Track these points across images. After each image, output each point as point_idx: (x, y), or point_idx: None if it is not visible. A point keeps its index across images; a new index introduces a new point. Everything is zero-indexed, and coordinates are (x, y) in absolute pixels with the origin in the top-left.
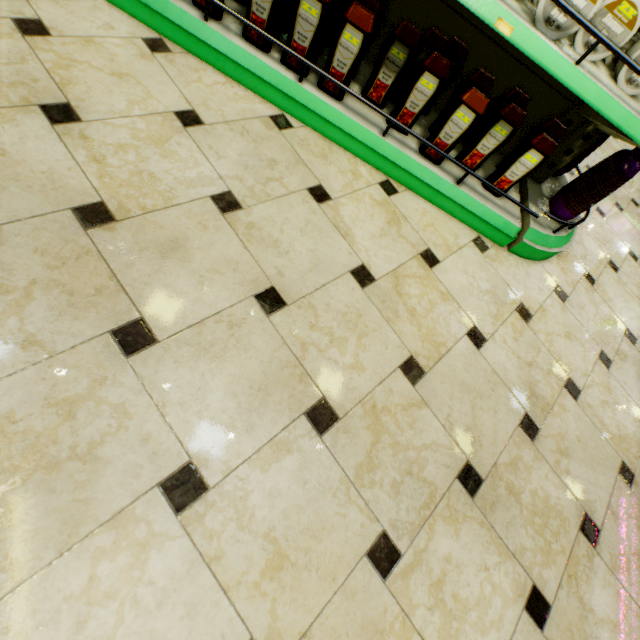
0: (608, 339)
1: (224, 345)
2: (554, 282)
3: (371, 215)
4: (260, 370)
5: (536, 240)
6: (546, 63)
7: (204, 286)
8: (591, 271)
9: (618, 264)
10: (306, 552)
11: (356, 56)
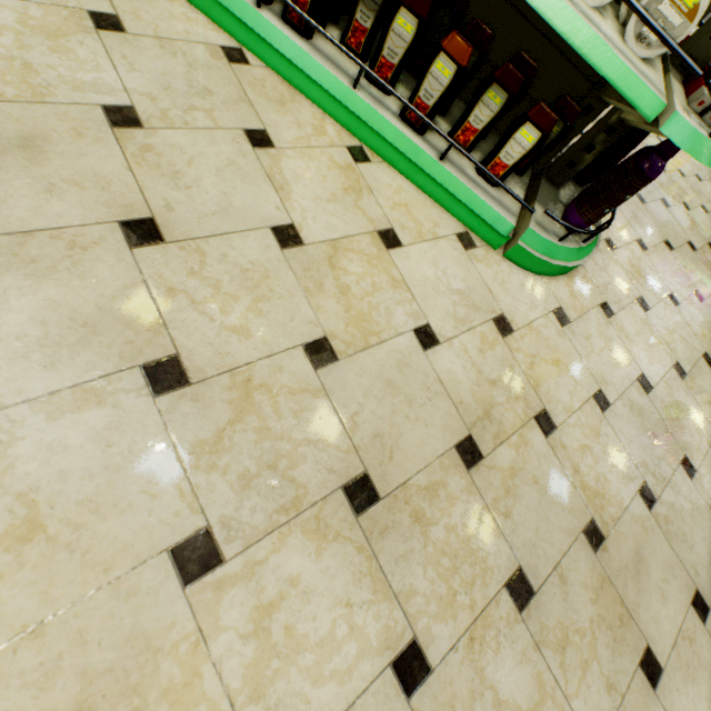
0: (613, 379)
1: (53, 265)
2: (556, 302)
3: (324, 176)
4: (95, 304)
5: (536, 245)
6: None
7: (51, 195)
8: (611, 302)
9: (650, 303)
10: (76, 528)
11: None
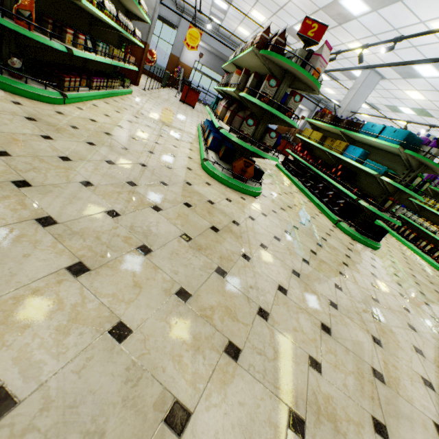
0: None
1: None
2: None
3: (405, 248)
4: None
5: None
6: (438, 239)
7: None
8: None
9: None
10: None
11: (412, 237)
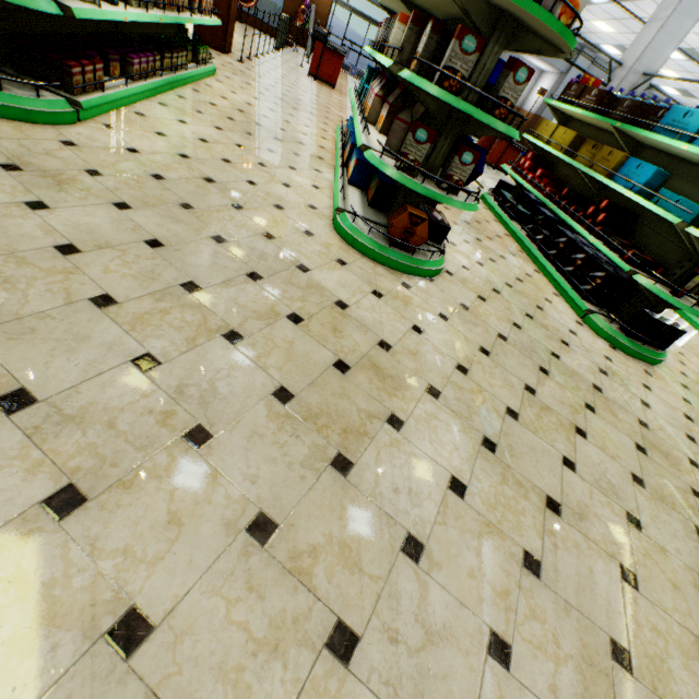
0: None
1: None
2: None
3: None
4: None
5: None
6: None
7: None
8: None
9: None
10: None
11: None
